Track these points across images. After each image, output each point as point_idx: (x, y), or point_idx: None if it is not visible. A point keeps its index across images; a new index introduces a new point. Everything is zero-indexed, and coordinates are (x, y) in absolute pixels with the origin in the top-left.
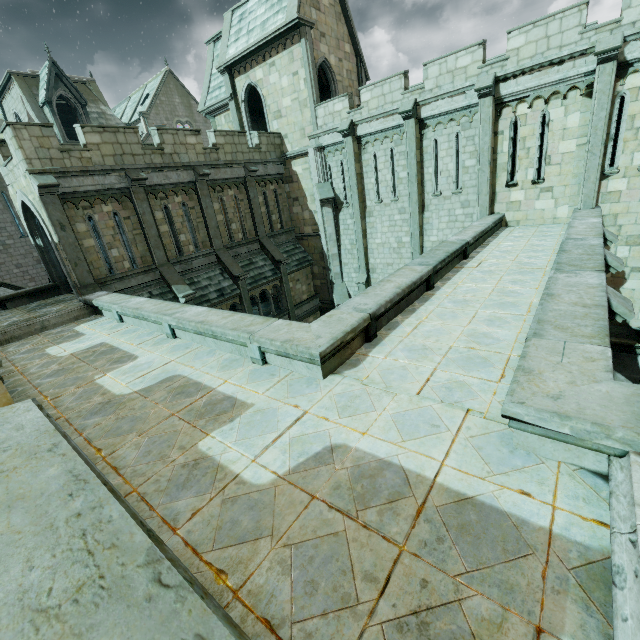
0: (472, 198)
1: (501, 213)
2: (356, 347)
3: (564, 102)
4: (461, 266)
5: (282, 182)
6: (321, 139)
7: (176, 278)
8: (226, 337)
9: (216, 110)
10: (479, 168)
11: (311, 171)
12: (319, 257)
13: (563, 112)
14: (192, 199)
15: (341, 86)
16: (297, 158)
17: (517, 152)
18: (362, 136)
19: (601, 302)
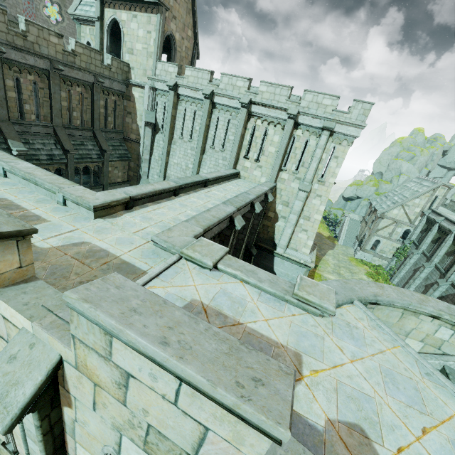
0: (228, 157)
1: (239, 170)
2: (119, 210)
3: (275, 128)
4: (200, 190)
5: (122, 97)
6: (156, 83)
7: (13, 135)
8: (44, 186)
9: (83, 20)
10: (234, 143)
11: (144, 100)
12: (136, 157)
13: (273, 132)
14: (43, 82)
15: (179, 55)
16: (137, 87)
17: (252, 142)
18: (181, 94)
19: (220, 217)
